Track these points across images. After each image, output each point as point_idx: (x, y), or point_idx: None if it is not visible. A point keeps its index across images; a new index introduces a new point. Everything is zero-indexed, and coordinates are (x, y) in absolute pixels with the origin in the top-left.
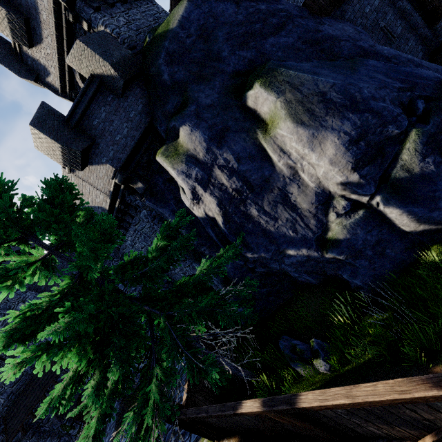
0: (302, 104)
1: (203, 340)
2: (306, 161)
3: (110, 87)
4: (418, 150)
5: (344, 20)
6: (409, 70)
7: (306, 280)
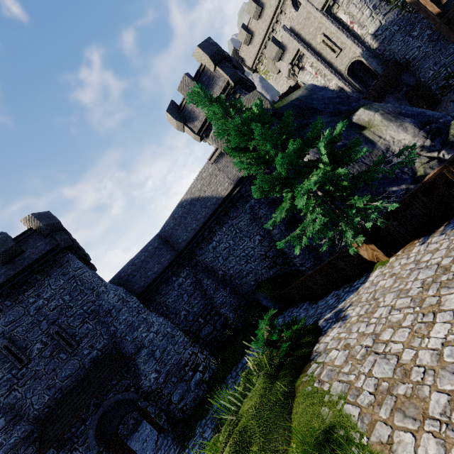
0: (389, 115)
1: None
2: (396, 140)
3: None
4: None
5: None
6: None
7: None
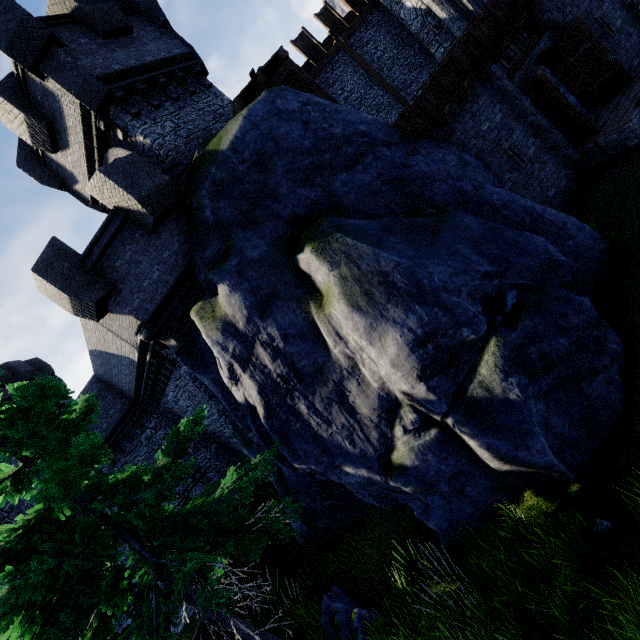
0: (359, 283)
1: (220, 585)
2: (366, 354)
3: (139, 222)
4: (498, 365)
5: (450, 143)
6: (513, 237)
7: (373, 504)
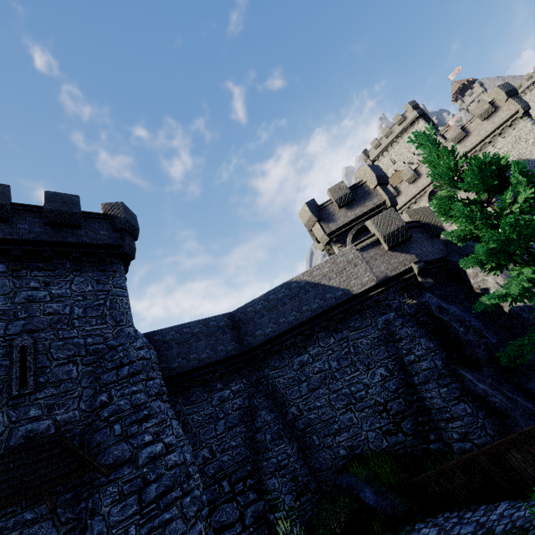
0: None
1: None
2: None
3: (428, 230)
4: None
5: None
6: None
7: None
